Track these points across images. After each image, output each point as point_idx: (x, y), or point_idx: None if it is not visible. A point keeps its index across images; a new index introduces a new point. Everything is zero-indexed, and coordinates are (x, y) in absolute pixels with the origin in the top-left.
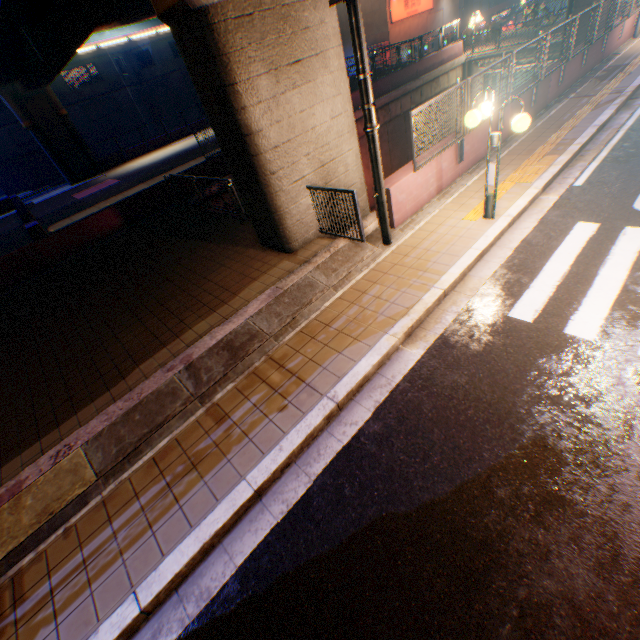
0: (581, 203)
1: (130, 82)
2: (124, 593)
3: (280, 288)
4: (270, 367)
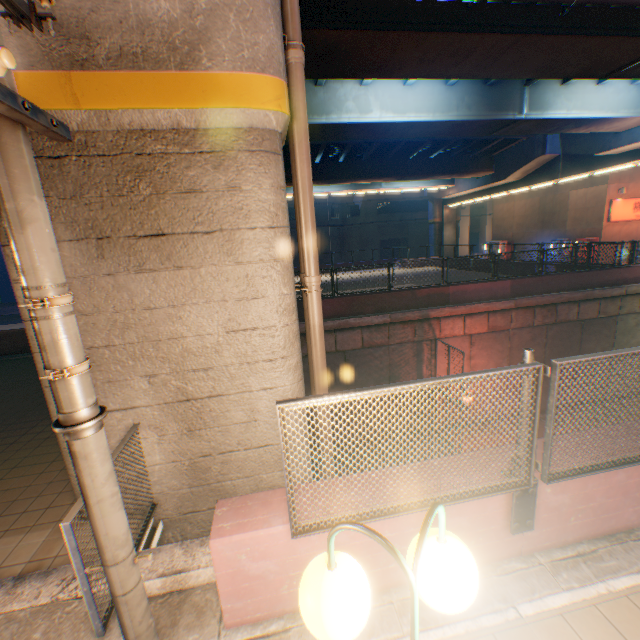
0: None
1: (334, 223)
2: None
3: None
4: None
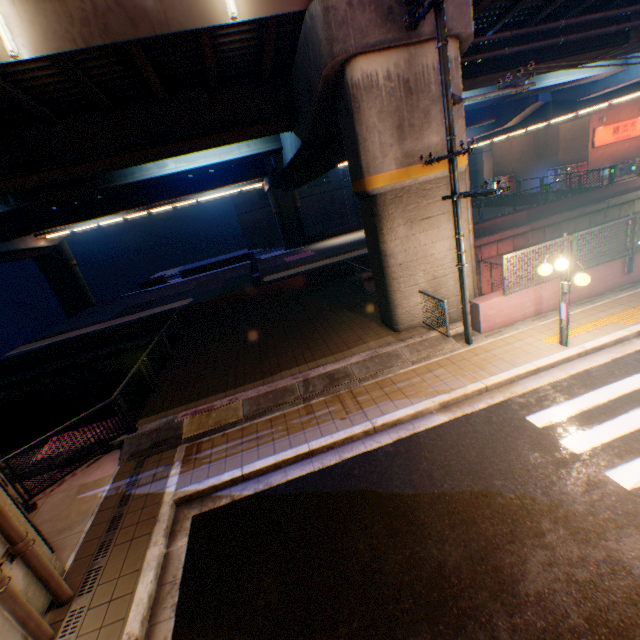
0: None
1: (347, 184)
2: (238, 465)
3: (376, 352)
4: (348, 395)
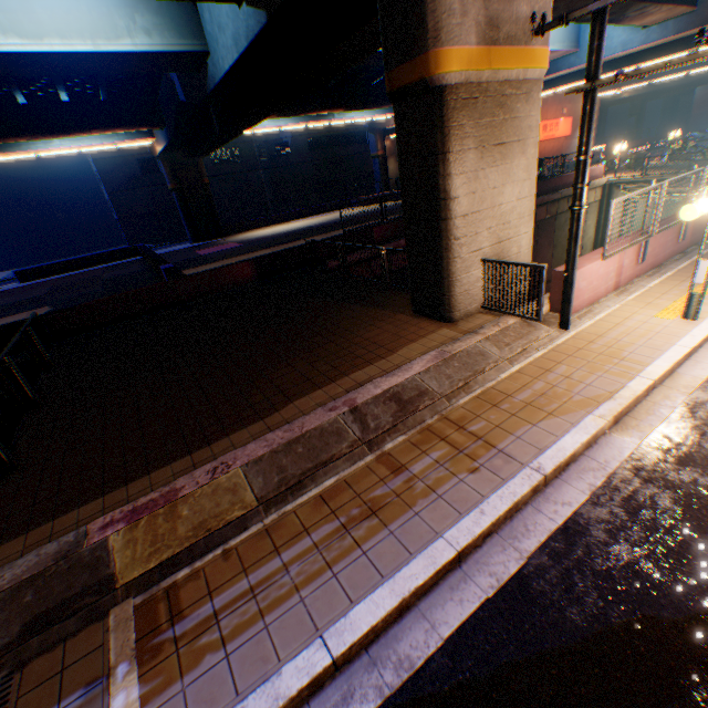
0: None
1: (265, 165)
2: (307, 635)
3: (446, 351)
4: (446, 426)
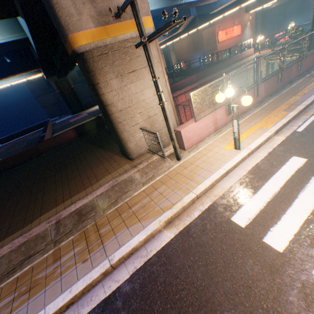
0: (298, 143)
1: None
2: None
3: (116, 181)
4: (93, 229)
